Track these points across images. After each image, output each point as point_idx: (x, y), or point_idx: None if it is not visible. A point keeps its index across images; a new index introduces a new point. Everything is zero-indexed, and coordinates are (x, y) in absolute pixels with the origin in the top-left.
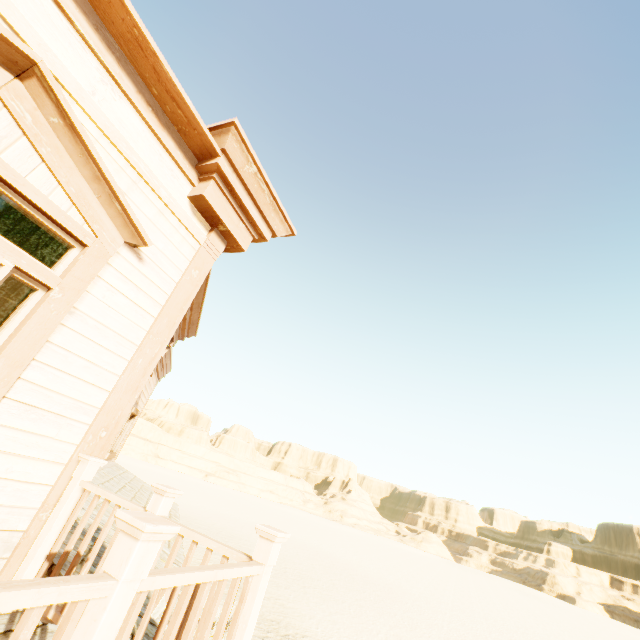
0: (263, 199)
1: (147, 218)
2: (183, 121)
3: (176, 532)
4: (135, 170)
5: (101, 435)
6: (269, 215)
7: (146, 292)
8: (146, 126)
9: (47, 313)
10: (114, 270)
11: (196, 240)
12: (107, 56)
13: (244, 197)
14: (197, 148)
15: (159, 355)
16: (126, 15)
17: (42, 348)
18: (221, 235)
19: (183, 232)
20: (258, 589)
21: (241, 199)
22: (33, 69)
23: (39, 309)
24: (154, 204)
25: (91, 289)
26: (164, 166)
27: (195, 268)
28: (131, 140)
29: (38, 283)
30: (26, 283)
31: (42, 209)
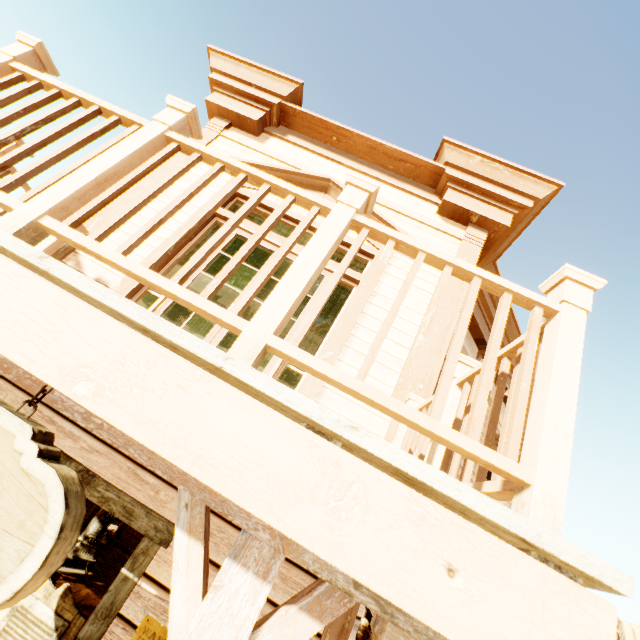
0: (501, 176)
1: (409, 234)
2: (412, 169)
3: (376, 186)
4: (392, 211)
5: (419, 387)
6: (516, 185)
7: (424, 279)
8: (392, 188)
9: (359, 294)
10: (395, 268)
11: (455, 238)
12: (361, 168)
13: (481, 185)
14: (429, 180)
15: (452, 325)
16: (362, 140)
17: (361, 317)
18: (478, 227)
19: (441, 236)
20: (559, 324)
21: (478, 187)
22: (330, 184)
23: (354, 292)
24: (411, 225)
25: (383, 281)
26: (411, 203)
27: (462, 256)
28: (385, 198)
29: (353, 283)
30: (347, 285)
31: (346, 243)
